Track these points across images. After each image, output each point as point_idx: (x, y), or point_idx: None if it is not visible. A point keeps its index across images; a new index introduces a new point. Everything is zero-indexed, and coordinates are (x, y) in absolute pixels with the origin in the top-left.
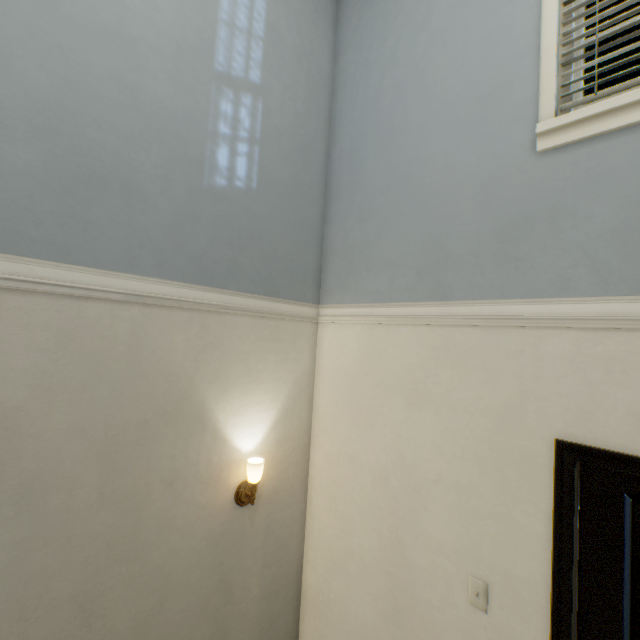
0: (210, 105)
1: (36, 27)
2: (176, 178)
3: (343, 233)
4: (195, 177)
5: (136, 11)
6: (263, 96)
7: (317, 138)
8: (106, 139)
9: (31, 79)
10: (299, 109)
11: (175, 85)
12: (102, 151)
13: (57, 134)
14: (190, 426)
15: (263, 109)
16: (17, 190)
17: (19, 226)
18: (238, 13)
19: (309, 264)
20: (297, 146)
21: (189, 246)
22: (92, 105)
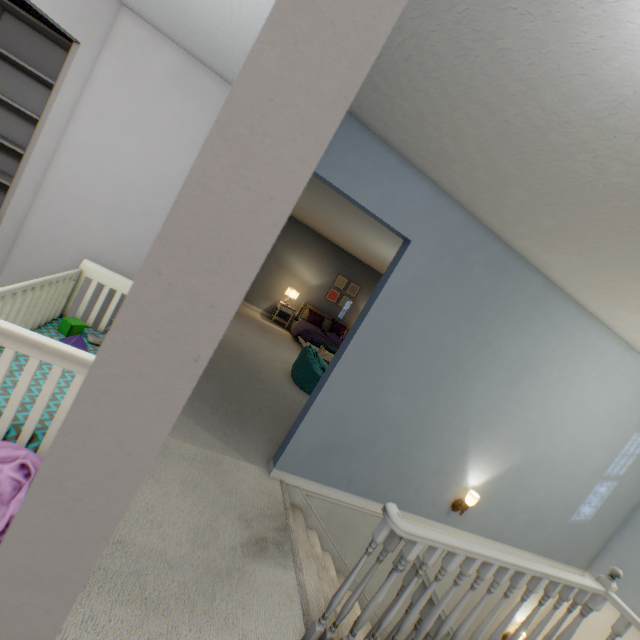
0: (591, 489)
1: (550, 479)
2: (560, 518)
3: (627, 553)
4: (567, 517)
5: (584, 463)
6: (619, 479)
7: (639, 491)
8: (547, 508)
9: (539, 494)
10: (637, 480)
11: (582, 485)
12: (543, 512)
13: (535, 509)
14: (507, 603)
15: (616, 484)
16: (515, 526)
17: (510, 535)
18: (630, 447)
19: (593, 551)
20: (623, 497)
21: (548, 542)
22: (550, 498)
